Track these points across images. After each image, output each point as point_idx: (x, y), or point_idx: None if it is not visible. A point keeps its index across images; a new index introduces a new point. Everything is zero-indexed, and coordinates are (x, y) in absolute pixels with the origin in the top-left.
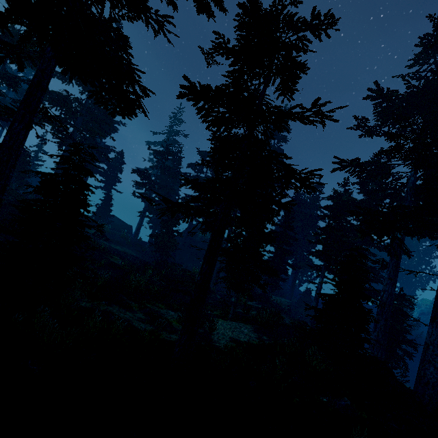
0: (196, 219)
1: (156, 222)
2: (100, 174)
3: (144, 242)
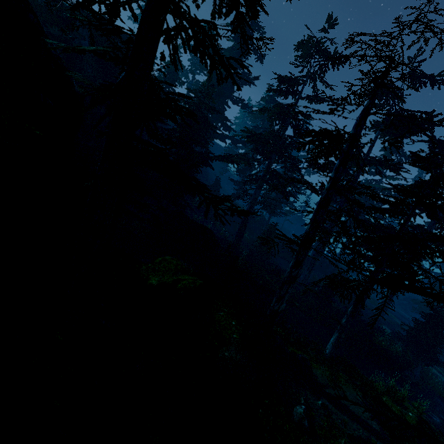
0: None
1: None
2: None
3: None
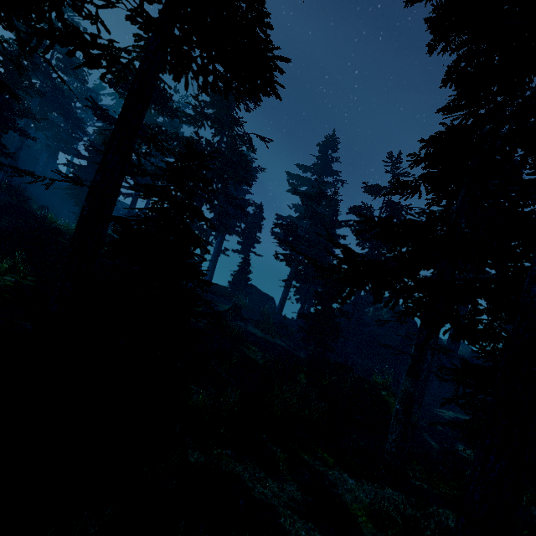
0: (366, 289)
1: (305, 293)
2: (237, 234)
3: (289, 321)
